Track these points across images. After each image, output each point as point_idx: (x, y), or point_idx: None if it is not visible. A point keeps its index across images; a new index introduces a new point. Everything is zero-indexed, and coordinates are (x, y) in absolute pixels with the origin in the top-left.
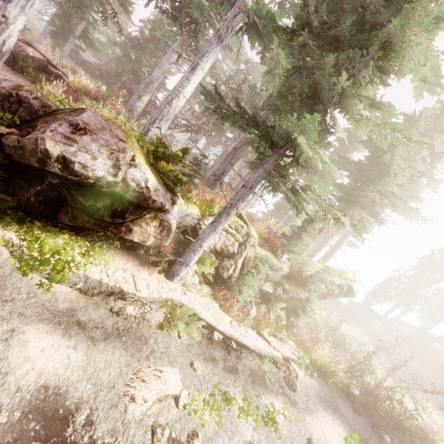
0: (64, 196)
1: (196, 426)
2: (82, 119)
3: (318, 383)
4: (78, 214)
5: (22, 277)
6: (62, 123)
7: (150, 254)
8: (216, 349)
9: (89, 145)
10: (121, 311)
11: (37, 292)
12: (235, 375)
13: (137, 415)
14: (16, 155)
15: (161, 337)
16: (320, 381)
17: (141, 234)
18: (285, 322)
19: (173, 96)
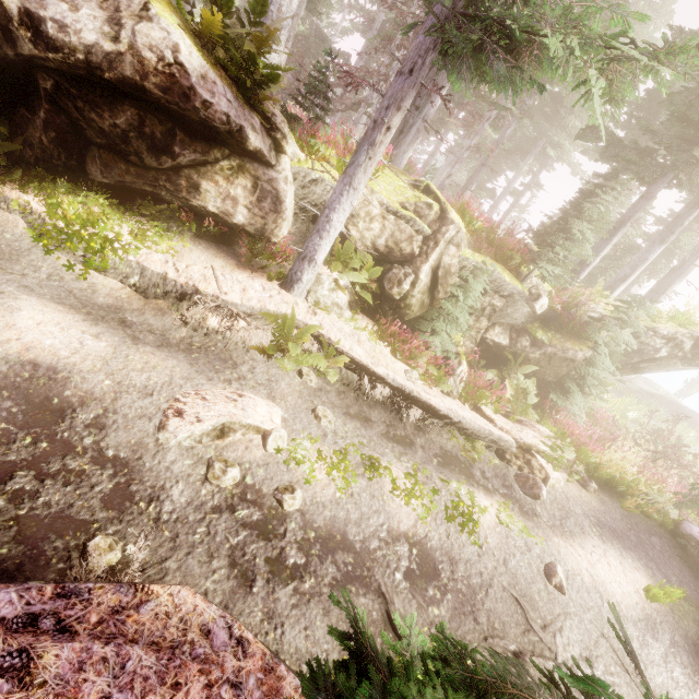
0: (77, 121)
1: (297, 482)
2: None
3: (598, 501)
4: (109, 158)
5: (46, 257)
6: None
7: (256, 252)
8: (374, 409)
9: None
10: (199, 323)
11: (65, 277)
12: (405, 448)
13: (180, 435)
14: None
15: (264, 367)
16: (606, 500)
17: (218, 198)
18: (535, 400)
19: None
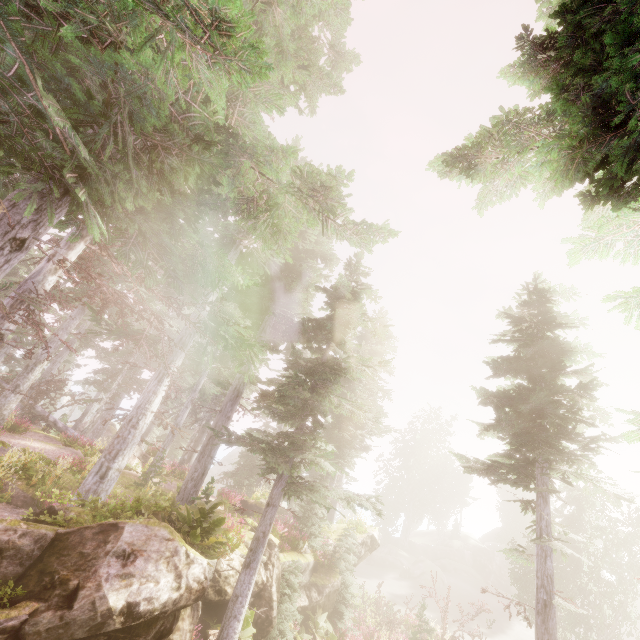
0: None
1: None
2: (125, 541)
3: None
4: None
5: None
6: (109, 561)
7: None
8: None
9: (145, 569)
10: None
11: None
12: None
13: None
14: (47, 639)
15: None
16: None
17: None
18: (336, 637)
19: (140, 416)
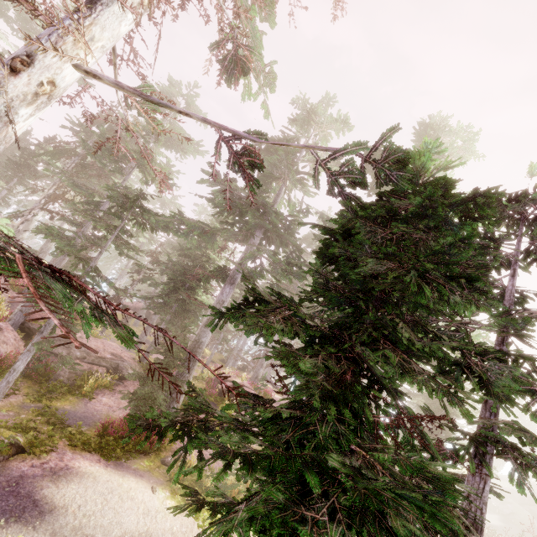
0: None
1: None
2: None
3: None
4: None
5: None
6: None
7: None
8: None
9: None
10: None
11: None
12: None
13: None
14: None
15: None
16: None
17: None
18: None
19: None
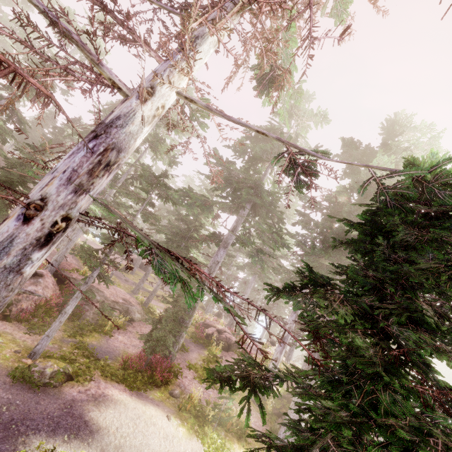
0: None
1: None
2: None
3: None
4: None
5: None
6: None
7: None
8: None
9: None
10: None
11: None
12: None
13: None
14: None
15: None
16: None
17: None
18: None
19: None
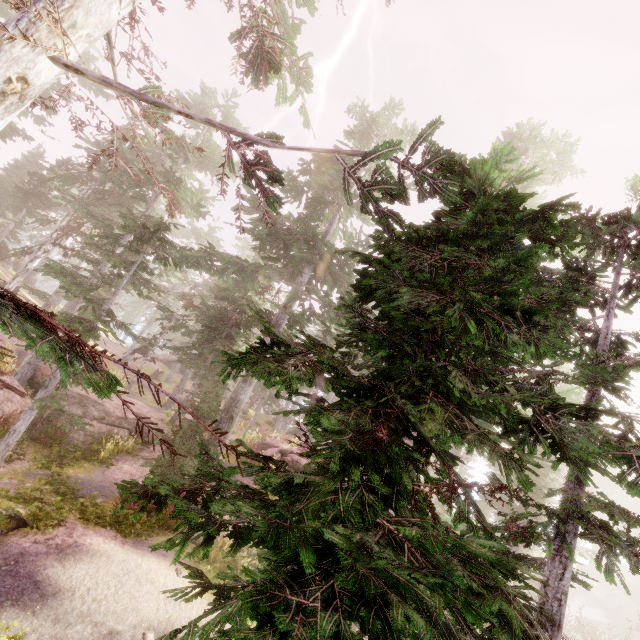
0: None
1: None
2: None
3: None
4: None
5: None
6: None
7: None
8: None
9: None
10: None
11: None
12: None
13: None
14: None
15: None
16: None
17: None
18: None
19: None
